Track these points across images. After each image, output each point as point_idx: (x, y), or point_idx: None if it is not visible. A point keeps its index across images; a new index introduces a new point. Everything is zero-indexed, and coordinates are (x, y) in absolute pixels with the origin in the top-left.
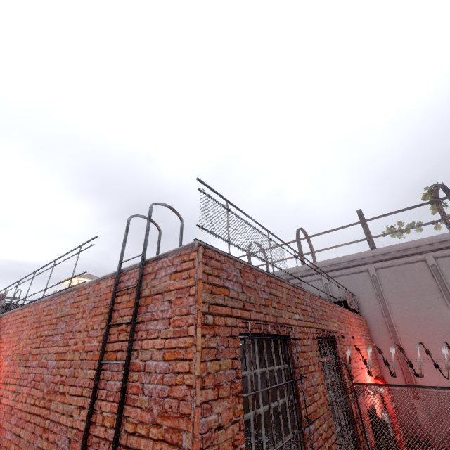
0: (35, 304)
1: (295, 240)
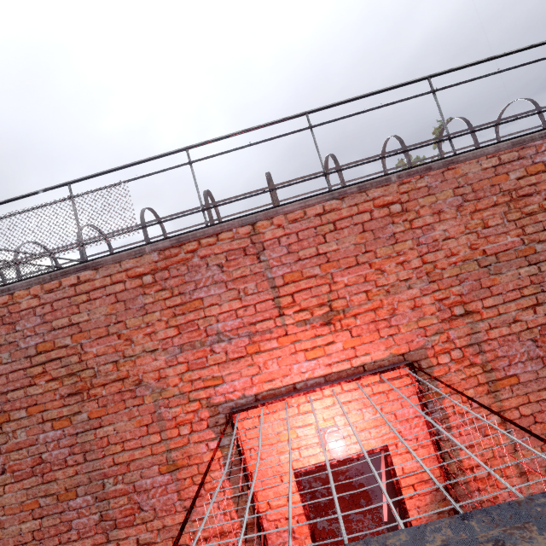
0: (427, 172)
1: (335, 168)
